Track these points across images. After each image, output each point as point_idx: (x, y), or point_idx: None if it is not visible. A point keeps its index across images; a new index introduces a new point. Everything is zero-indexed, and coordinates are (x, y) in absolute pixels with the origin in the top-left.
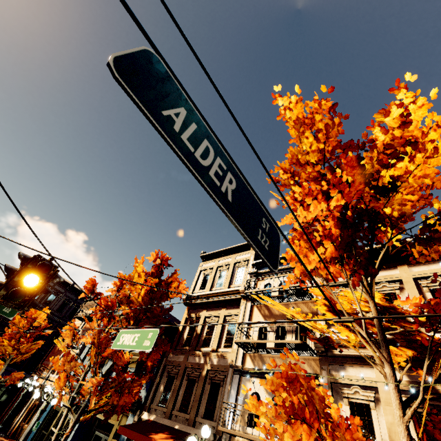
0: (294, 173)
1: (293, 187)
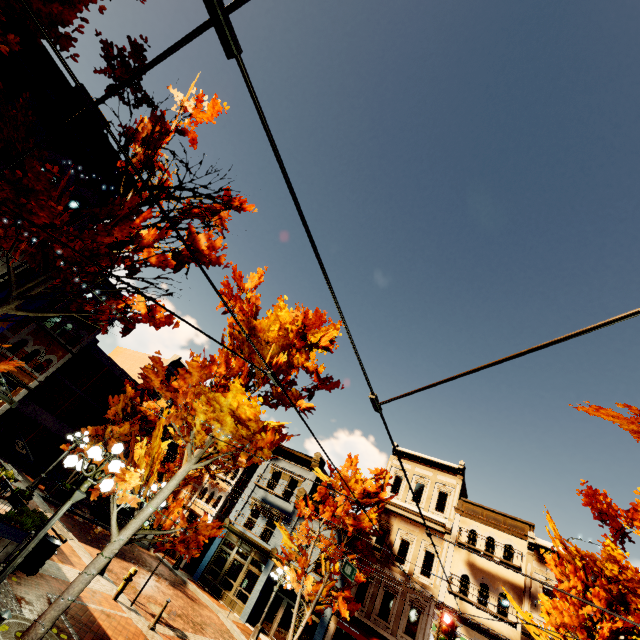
0: (585, 559)
1: (577, 560)
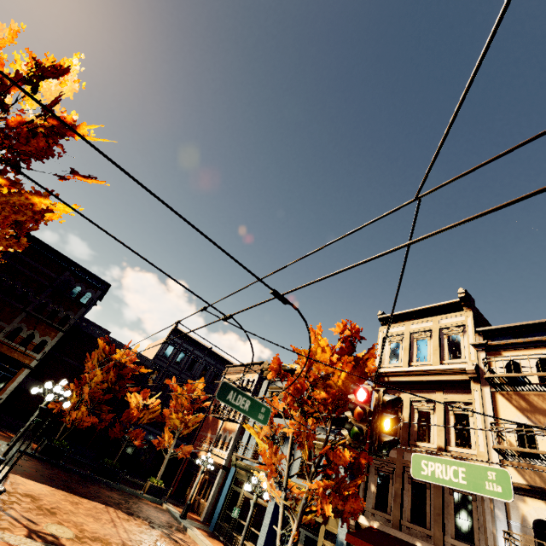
0: None
1: None
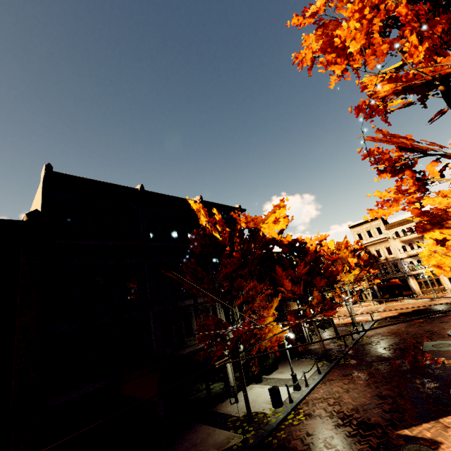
0: None
1: None
